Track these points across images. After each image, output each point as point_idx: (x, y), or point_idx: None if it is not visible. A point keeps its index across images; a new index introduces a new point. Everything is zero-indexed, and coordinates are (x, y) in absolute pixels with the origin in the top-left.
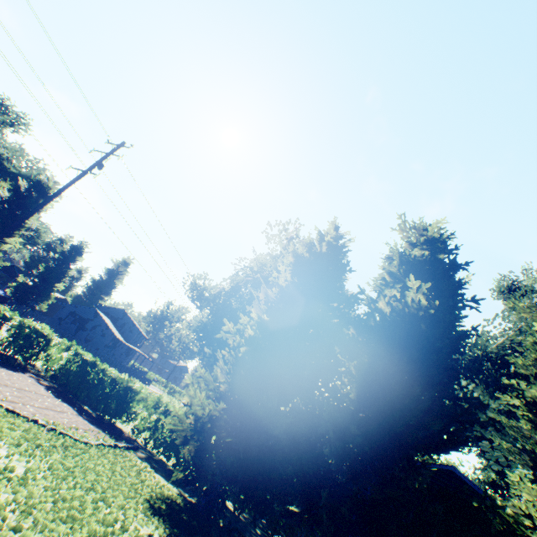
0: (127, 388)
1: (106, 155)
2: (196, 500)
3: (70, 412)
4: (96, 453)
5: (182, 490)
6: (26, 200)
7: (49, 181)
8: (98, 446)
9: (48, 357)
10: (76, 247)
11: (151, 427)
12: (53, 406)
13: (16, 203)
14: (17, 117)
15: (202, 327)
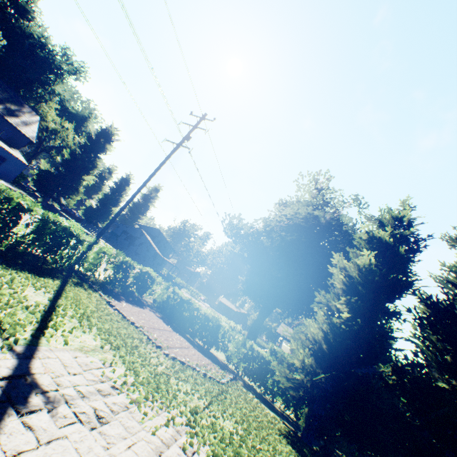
0: (219, 326)
1: (193, 128)
2: (292, 427)
3: (189, 346)
4: (233, 393)
5: (280, 417)
6: (96, 145)
7: (111, 128)
8: (227, 384)
9: (153, 293)
10: (125, 179)
11: (239, 358)
12: (181, 343)
13: (89, 147)
14: (78, 66)
15: (232, 256)
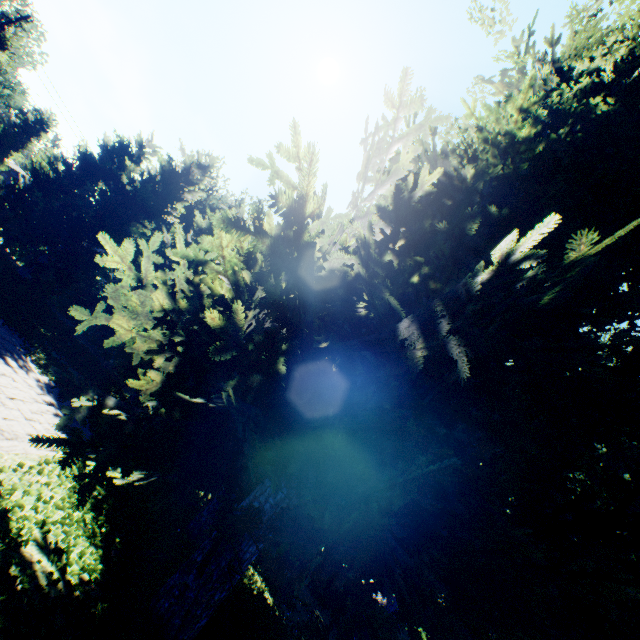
0: None
1: (10, 22)
2: None
3: None
4: None
5: None
6: None
7: (8, 32)
8: None
9: None
10: (42, 120)
11: None
12: None
13: None
14: None
15: None
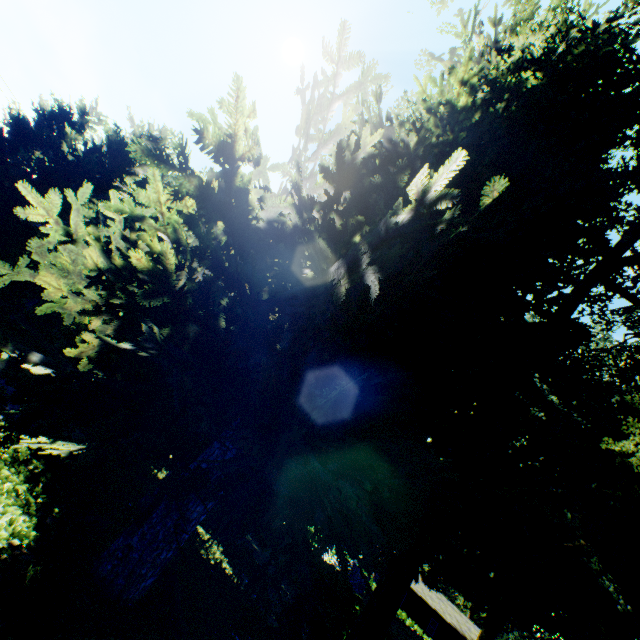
0: None
1: None
2: None
3: None
4: None
5: None
6: None
7: None
8: None
9: None
10: None
11: None
12: None
13: None
14: None
15: None
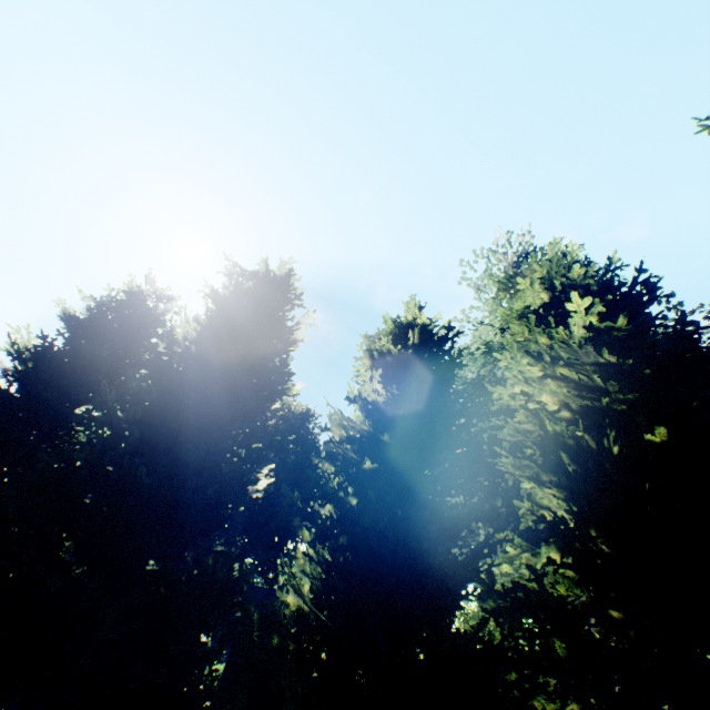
0: None
1: None
2: None
3: None
4: None
5: None
6: None
7: None
8: None
9: None
10: None
11: None
12: None
13: None
14: None
15: None
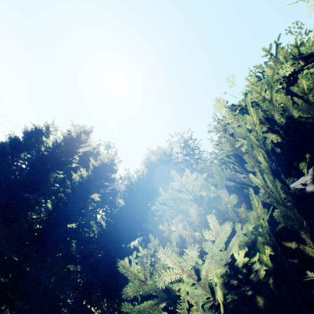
0: None
1: None
2: None
3: None
4: None
5: None
6: None
7: None
8: None
9: None
10: None
11: None
12: None
13: None
14: None
15: None
